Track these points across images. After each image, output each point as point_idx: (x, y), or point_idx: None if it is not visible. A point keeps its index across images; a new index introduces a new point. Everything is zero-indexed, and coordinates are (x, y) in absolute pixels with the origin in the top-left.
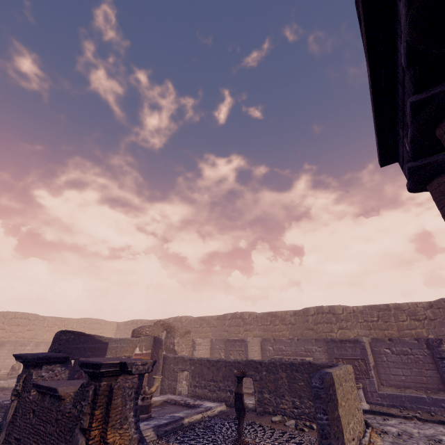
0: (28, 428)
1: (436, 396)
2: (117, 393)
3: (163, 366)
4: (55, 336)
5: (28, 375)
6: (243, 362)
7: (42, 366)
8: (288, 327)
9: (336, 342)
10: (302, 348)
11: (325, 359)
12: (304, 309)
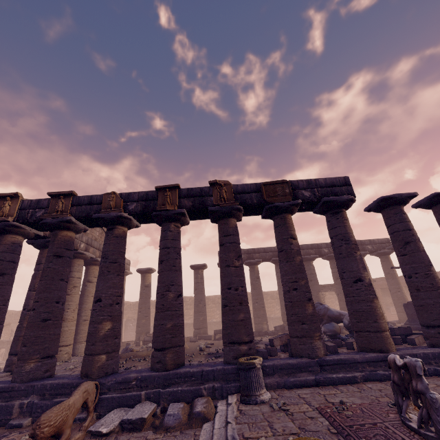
0: None
1: None
2: None
3: None
4: None
5: None
6: None
7: None
8: None
9: None
10: None
11: None
12: None
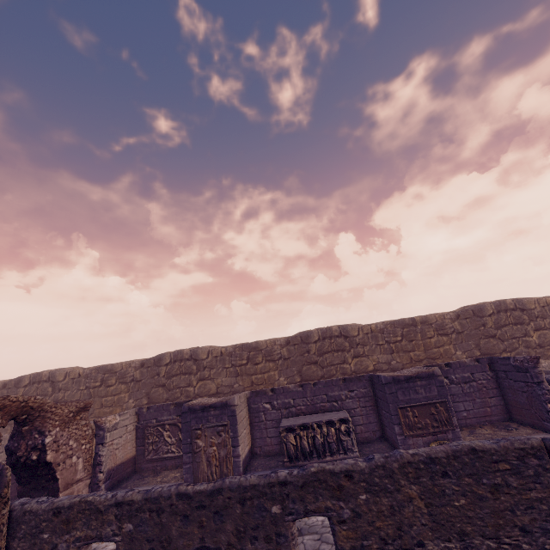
0: None
1: (531, 435)
2: None
3: (9, 545)
4: None
5: None
6: (296, 481)
7: None
8: (277, 364)
9: (400, 382)
10: (324, 396)
11: (361, 407)
12: (304, 333)
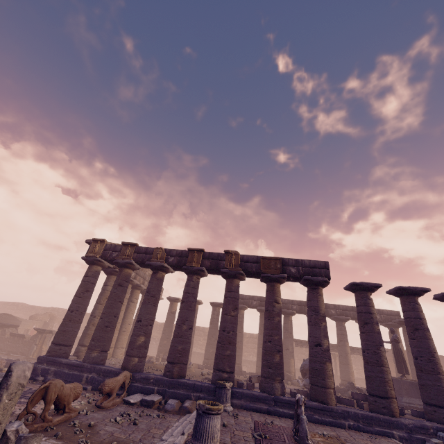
0: (6, 345)
1: None
2: (47, 337)
3: None
4: (0, 315)
5: (3, 330)
6: None
7: (9, 328)
8: None
9: None
10: None
11: None
12: None
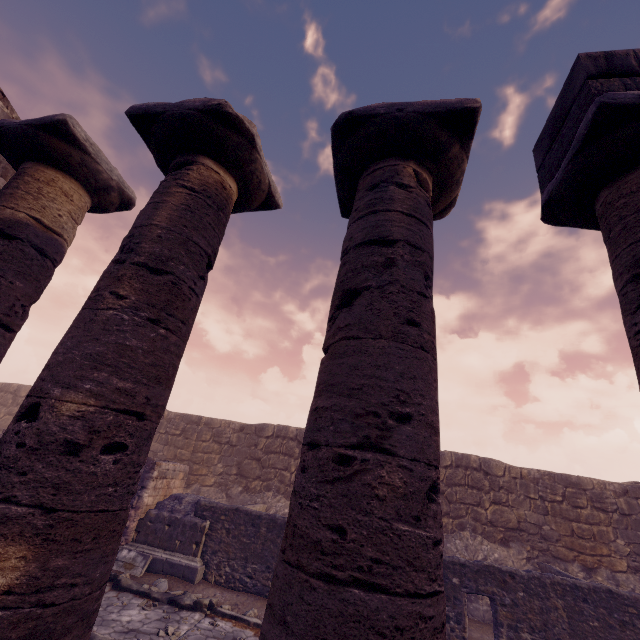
0: None
1: None
2: None
3: None
4: None
5: None
6: None
7: None
8: None
9: None
10: None
11: None
12: None
